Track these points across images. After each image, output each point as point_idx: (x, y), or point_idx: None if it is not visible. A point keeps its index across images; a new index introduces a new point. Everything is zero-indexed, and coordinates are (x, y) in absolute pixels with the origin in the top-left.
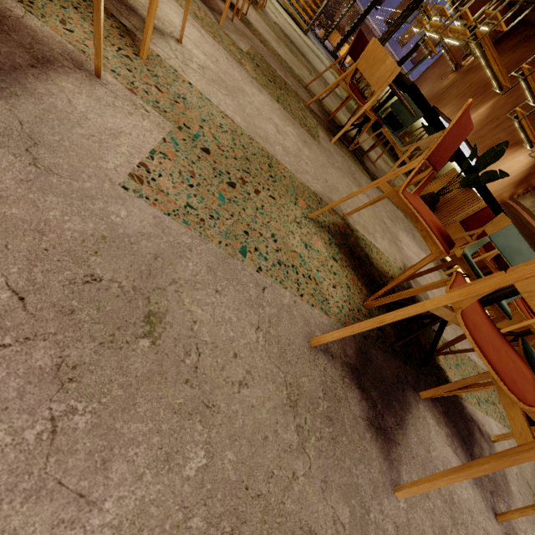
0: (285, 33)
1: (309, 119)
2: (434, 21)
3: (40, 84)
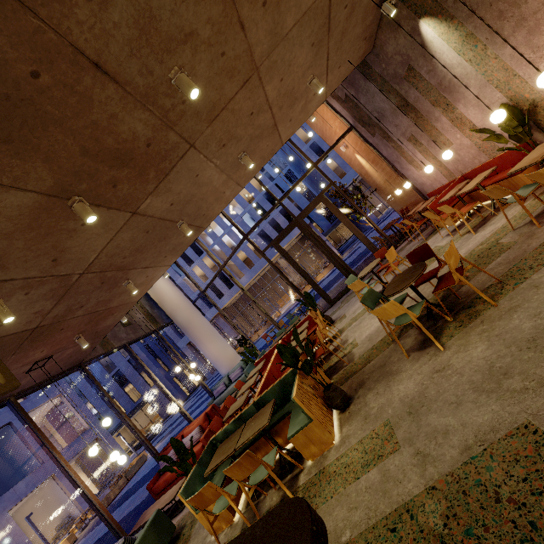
0: None
1: None
2: None
3: (449, 237)
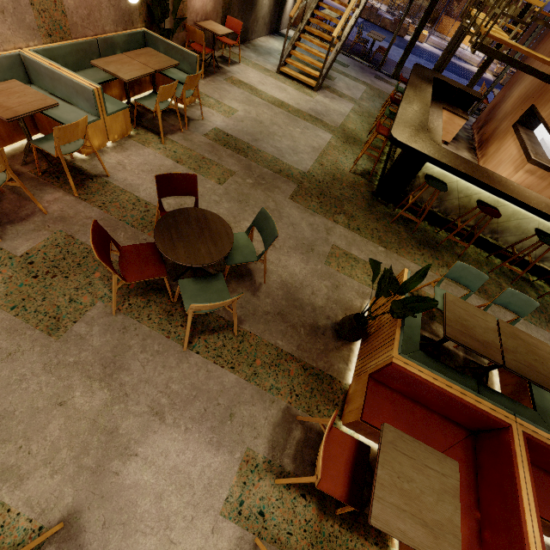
0: (223, 136)
1: (85, 297)
2: (472, 12)
3: None
